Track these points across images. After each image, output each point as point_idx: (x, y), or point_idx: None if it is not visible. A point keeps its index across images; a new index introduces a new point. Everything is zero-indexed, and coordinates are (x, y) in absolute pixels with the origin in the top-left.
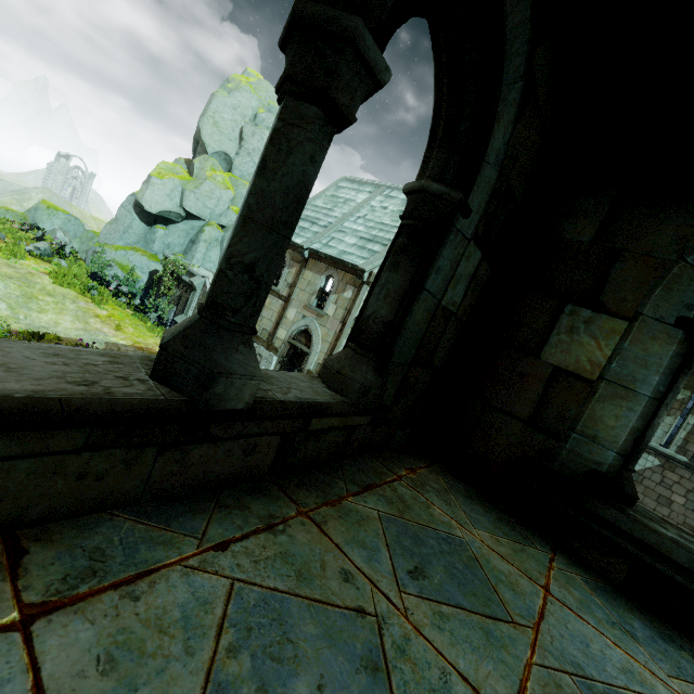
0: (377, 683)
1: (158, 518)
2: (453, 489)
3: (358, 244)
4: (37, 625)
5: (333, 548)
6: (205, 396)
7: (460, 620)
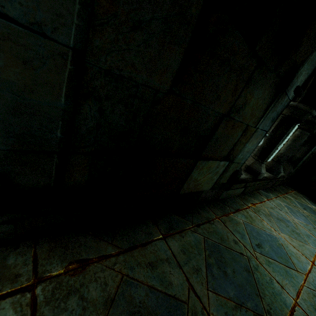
0: (306, 218)
1: (265, 192)
2: (304, 197)
3: None
4: (269, 201)
5: (289, 202)
6: (277, 176)
7: (315, 217)
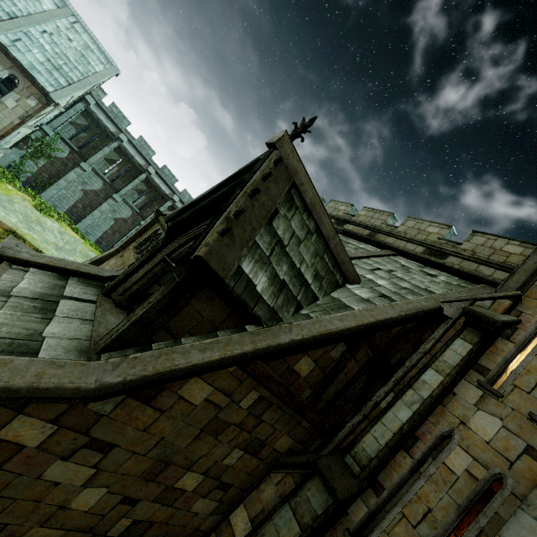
0: None
1: None
2: None
3: (46, 66)
4: None
5: None
6: None
7: None
